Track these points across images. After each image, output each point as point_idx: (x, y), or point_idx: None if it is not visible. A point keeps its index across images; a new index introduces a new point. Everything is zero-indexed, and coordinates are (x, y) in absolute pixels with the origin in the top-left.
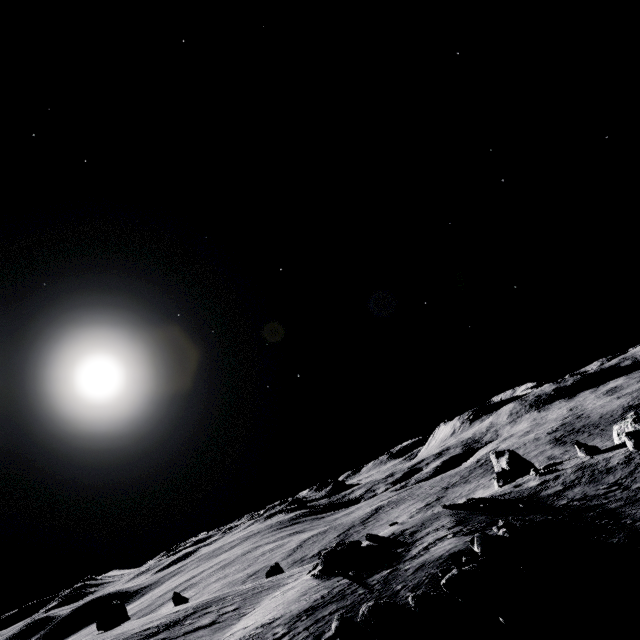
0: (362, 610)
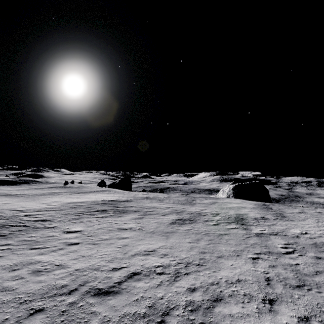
0: None
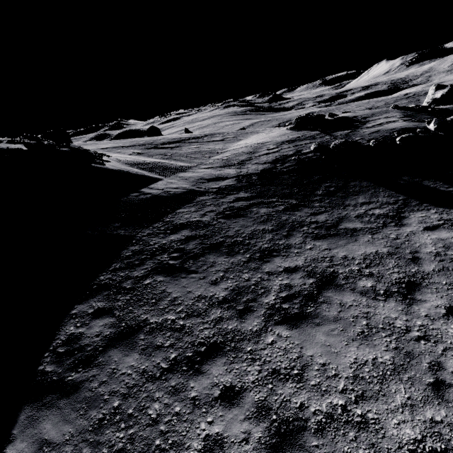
0: (334, 143)
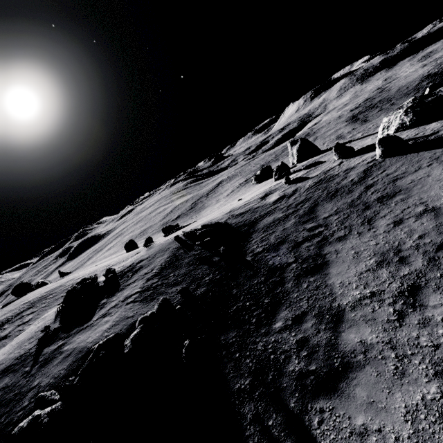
0: None
